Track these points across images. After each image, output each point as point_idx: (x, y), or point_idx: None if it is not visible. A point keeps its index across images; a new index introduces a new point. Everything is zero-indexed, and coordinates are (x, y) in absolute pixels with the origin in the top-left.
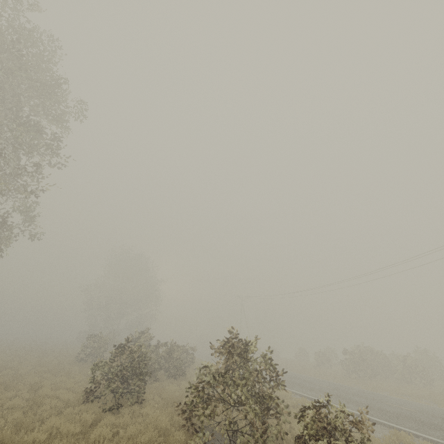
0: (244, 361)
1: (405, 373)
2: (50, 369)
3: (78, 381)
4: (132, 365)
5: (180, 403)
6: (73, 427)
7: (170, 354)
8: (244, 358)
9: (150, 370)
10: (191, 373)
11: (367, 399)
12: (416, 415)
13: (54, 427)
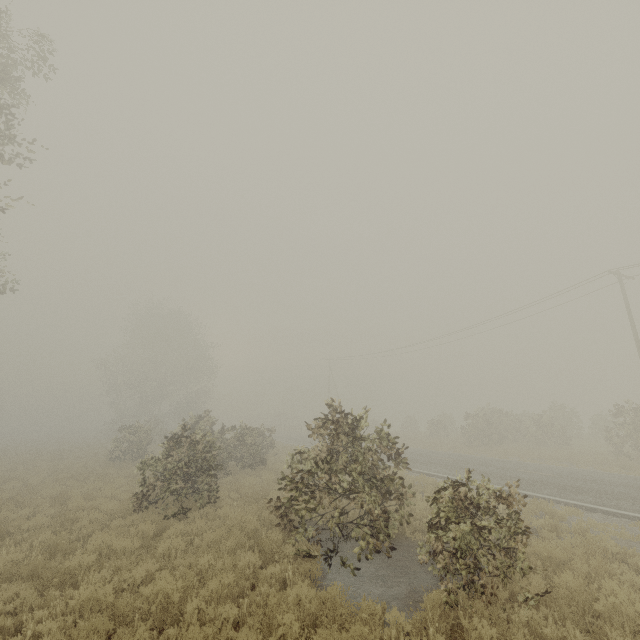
0: (353, 440)
1: (538, 434)
2: (75, 474)
3: (118, 485)
4: (194, 460)
5: (271, 499)
6: (130, 542)
7: (242, 440)
8: (355, 437)
9: (218, 463)
10: (271, 460)
11: (496, 468)
12: (555, 480)
13: (103, 546)
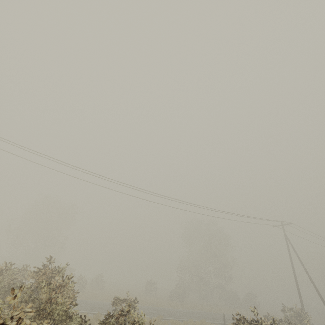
0: None
1: None
2: None
3: None
4: None
5: None
6: None
7: None
8: None
9: None
10: None
11: None
12: None
13: None
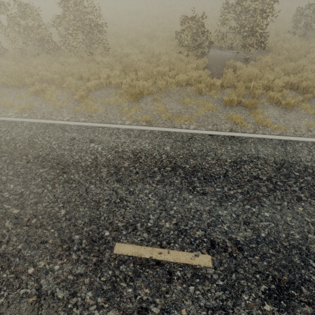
0: None
1: None
2: None
3: None
4: None
5: None
6: None
7: None
8: None
9: None
10: None
11: None
12: None
13: None
